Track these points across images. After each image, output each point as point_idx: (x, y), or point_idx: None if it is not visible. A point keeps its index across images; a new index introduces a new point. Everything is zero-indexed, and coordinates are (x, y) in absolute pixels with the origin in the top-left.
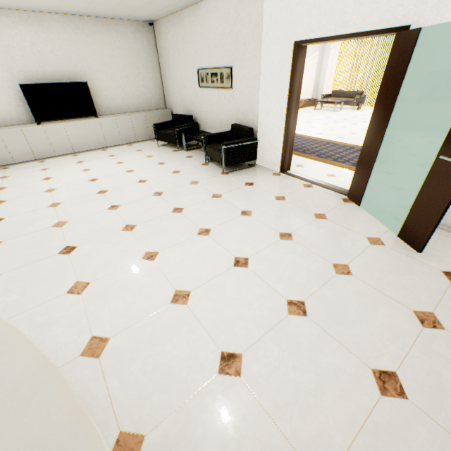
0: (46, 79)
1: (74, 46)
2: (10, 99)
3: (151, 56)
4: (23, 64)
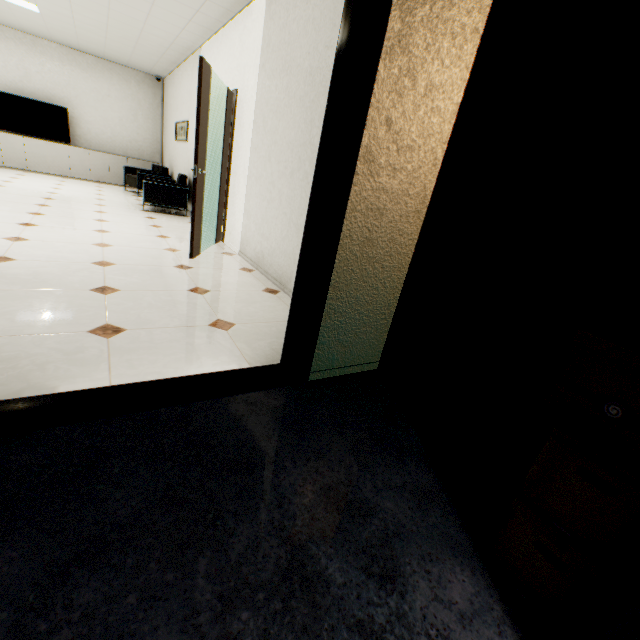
0: (24, 94)
1: (66, 75)
2: None
3: (154, 109)
4: (3, 74)
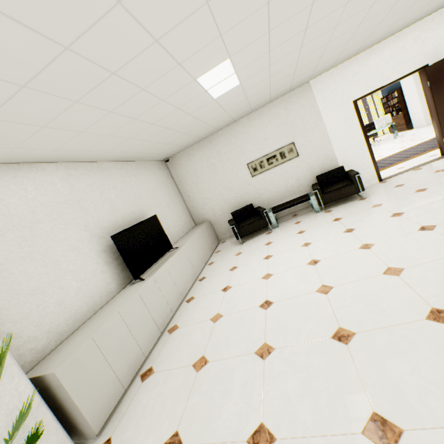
0: (119, 227)
1: (129, 188)
2: (93, 265)
3: (172, 185)
4: (97, 216)
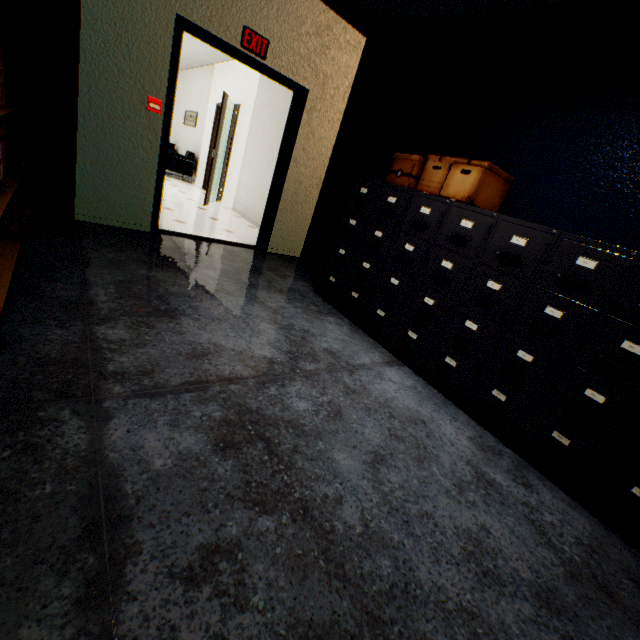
0: None
1: None
2: None
3: None
4: None
